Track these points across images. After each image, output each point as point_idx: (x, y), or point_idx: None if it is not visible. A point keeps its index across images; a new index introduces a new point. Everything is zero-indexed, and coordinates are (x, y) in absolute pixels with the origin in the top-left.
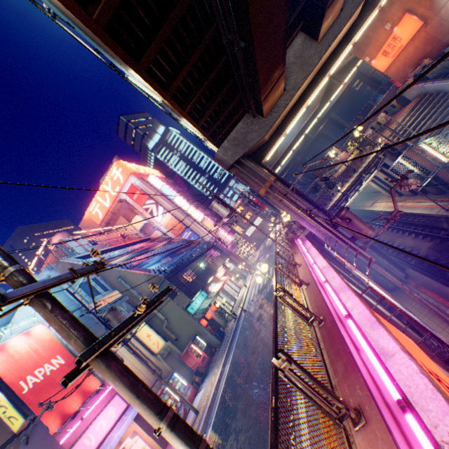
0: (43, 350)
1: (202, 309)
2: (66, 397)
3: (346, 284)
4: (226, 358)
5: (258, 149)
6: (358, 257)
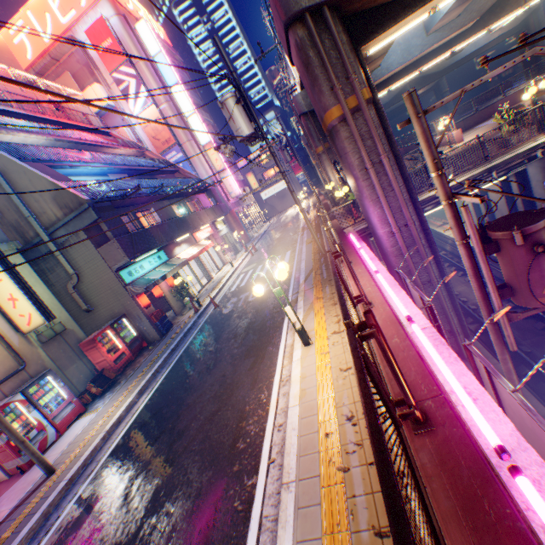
0: None
1: (148, 280)
2: None
3: None
4: (151, 379)
5: (368, 12)
6: None
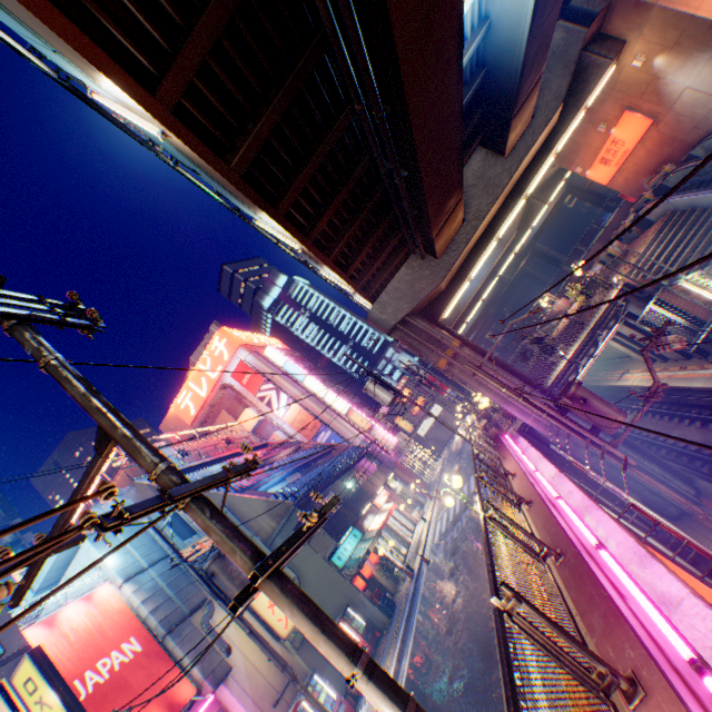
0: (110, 627)
1: (355, 558)
2: (143, 711)
3: (592, 501)
4: (401, 647)
5: (431, 302)
6: (608, 461)
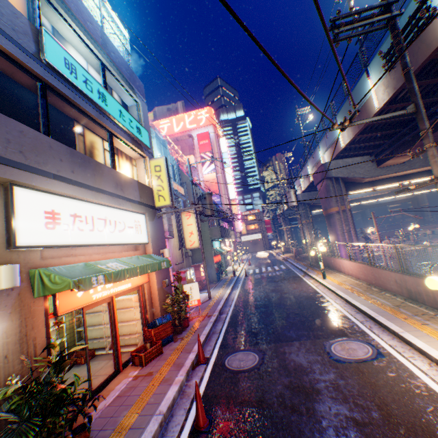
0: None
1: (219, 250)
2: None
3: None
4: (232, 288)
5: (352, 183)
6: None
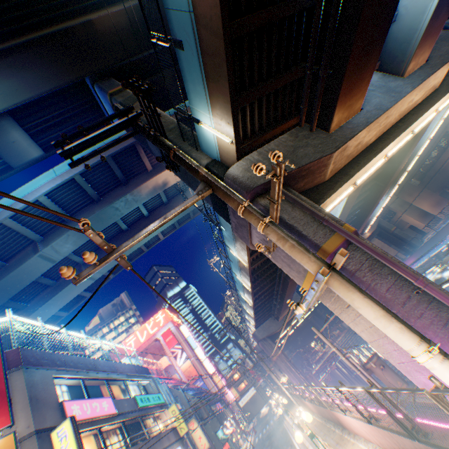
0: None
1: (224, 437)
2: None
3: None
4: None
5: (273, 334)
6: None
